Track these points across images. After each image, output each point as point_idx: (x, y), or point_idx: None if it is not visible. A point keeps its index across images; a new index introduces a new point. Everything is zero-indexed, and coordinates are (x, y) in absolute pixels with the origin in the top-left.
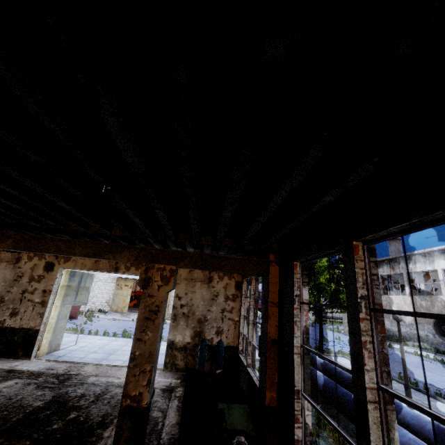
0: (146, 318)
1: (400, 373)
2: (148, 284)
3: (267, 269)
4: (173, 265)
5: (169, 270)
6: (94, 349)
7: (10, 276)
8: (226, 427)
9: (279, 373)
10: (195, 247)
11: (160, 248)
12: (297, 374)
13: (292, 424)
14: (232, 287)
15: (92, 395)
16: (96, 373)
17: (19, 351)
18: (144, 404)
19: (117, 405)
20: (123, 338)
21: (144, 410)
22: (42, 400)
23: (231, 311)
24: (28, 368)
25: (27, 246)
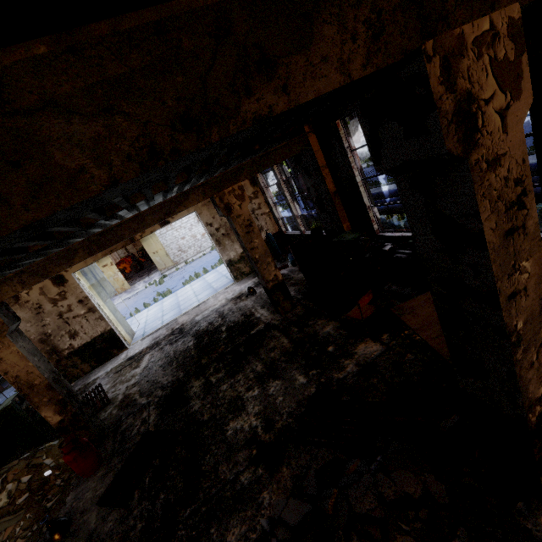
0: (247, 233)
1: (388, 178)
2: (230, 209)
3: (306, 142)
4: (236, 183)
5: (238, 188)
6: (159, 315)
7: (28, 314)
8: (349, 242)
9: (347, 210)
10: (240, 158)
11: (219, 174)
12: (365, 198)
13: (370, 226)
14: (249, 186)
15: (216, 319)
16: (193, 315)
17: (112, 351)
18: (281, 278)
19: (240, 308)
20: (165, 297)
21: (283, 281)
22: (190, 342)
23: (260, 208)
24: (139, 349)
25: (101, 246)
